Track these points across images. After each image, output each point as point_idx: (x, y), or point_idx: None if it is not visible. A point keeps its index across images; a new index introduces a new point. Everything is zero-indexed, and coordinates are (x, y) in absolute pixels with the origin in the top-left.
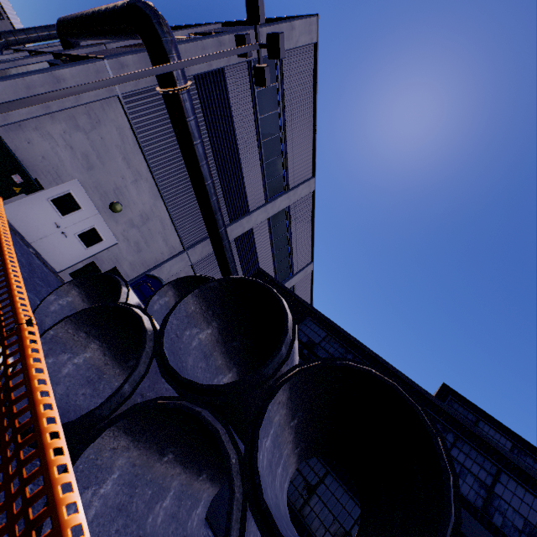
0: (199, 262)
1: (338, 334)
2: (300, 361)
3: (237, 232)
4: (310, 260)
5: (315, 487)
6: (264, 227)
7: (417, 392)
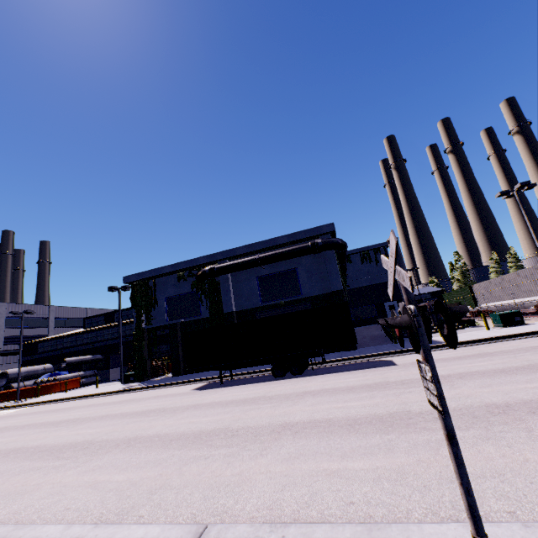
0: (4, 361)
1: (45, 340)
2: (44, 354)
3: (2, 344)
4: (48, 306)
5: (59, 368)
6: (9, 330)
7: (62, 336)
